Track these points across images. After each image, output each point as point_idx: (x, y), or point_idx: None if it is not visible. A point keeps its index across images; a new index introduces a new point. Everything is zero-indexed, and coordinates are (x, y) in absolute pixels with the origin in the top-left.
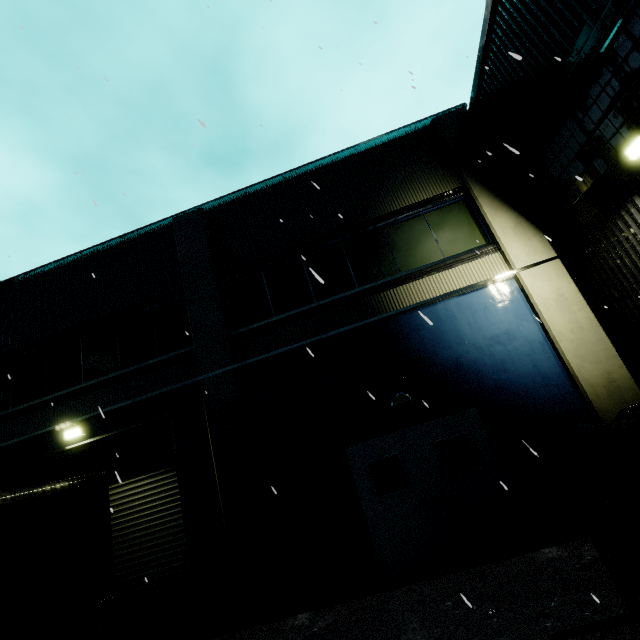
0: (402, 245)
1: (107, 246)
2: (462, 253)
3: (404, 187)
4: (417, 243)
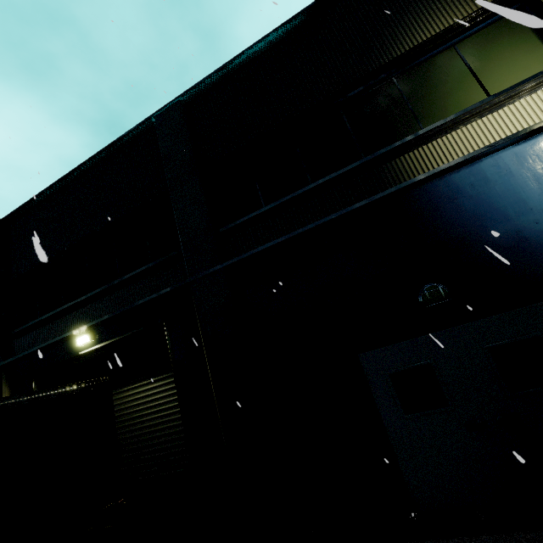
0: (423, 93)
1: (99, 158)
2: (520, 83)
3: (422, 14)
4: (445, 86)
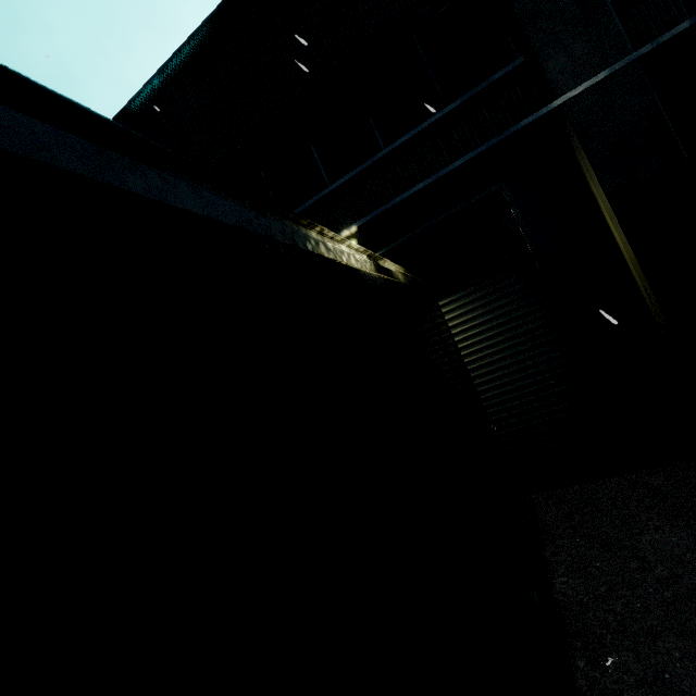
0: None
1: None
2: None
3: None
4: None
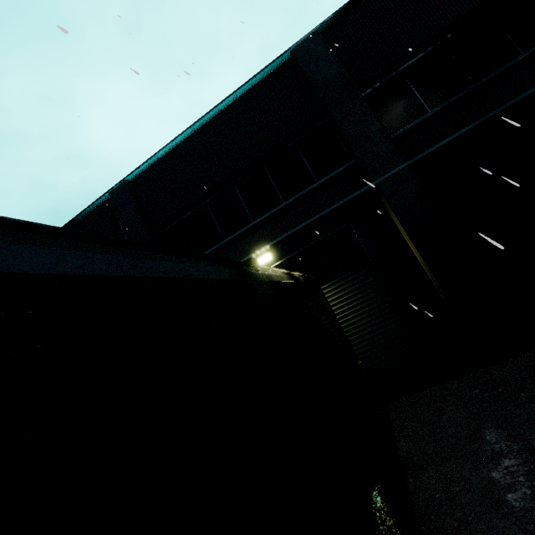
0: None
1: (231, 100)
2: None
3: None
4: None
